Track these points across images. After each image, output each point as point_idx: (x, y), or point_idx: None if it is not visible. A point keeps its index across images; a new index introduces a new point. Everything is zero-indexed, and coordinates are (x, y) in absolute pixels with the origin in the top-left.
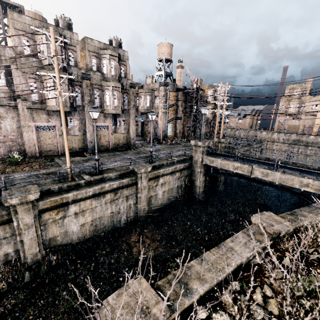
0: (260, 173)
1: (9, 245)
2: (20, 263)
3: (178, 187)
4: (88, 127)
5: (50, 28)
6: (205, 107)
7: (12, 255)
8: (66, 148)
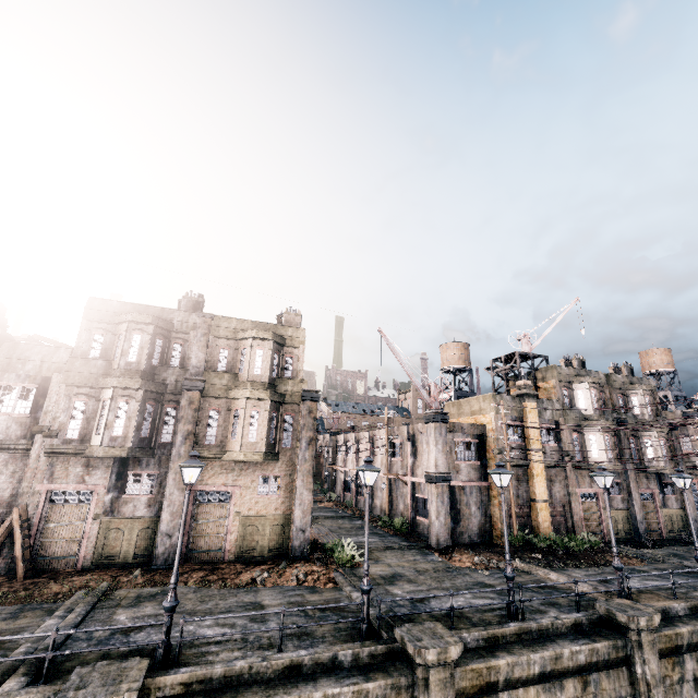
0: None
1: None
2: None
3: None
4: (633, 495)
5: None
6: None
7: None
8: None
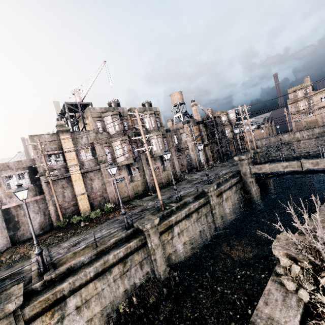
0: (310, 164)
1: (147, 265)
2: (157, 280)
3: (237, 200)
4: (146, 171)
5: (136, 110)
6: (237, 128)
7: (150, 273)
8: (156, 185)
